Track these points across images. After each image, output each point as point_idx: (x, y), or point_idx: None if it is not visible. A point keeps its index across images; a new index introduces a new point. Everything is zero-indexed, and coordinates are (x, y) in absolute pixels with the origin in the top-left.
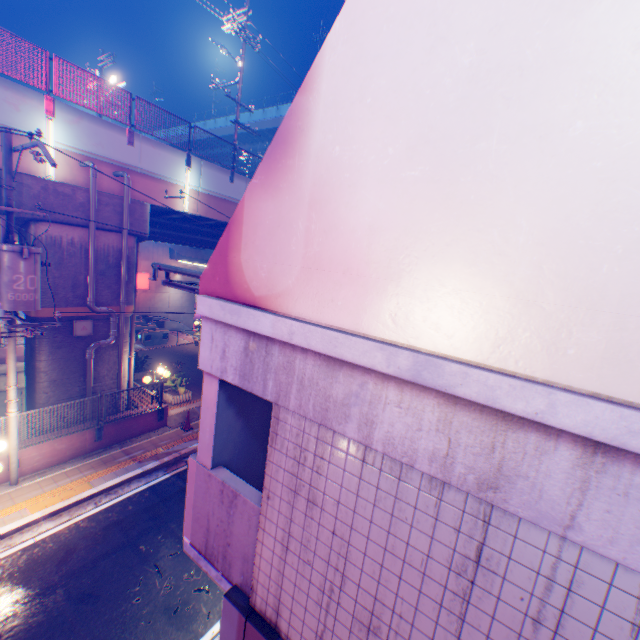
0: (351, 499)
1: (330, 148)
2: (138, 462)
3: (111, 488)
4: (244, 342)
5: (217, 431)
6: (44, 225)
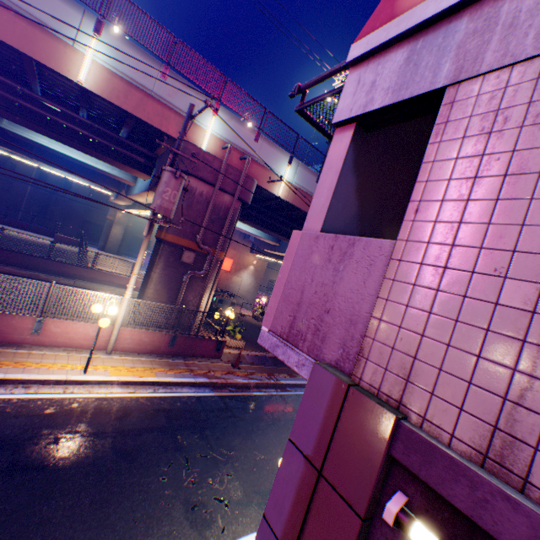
0: None
1: None
2: (193, 374)
3: (168, 383)
4: (406, 54)
5: (335, 191)
6: (189, 178)
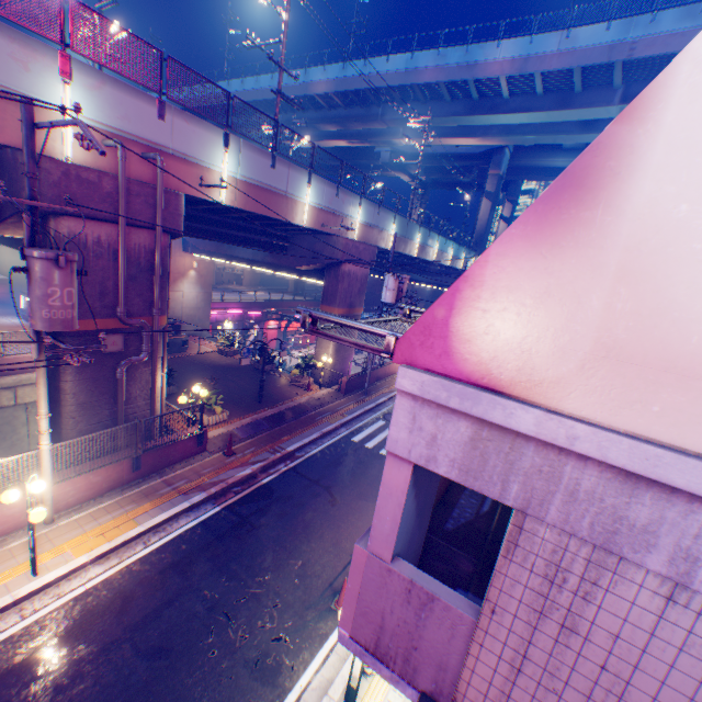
0: (639, 636)
1: (668, 205)
2: (183, 494)
3: (158, 525)
4: (471, 431)
5: (400, 521)
6: (65, 220)
